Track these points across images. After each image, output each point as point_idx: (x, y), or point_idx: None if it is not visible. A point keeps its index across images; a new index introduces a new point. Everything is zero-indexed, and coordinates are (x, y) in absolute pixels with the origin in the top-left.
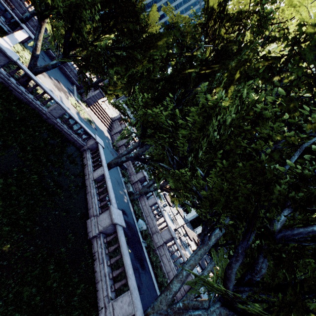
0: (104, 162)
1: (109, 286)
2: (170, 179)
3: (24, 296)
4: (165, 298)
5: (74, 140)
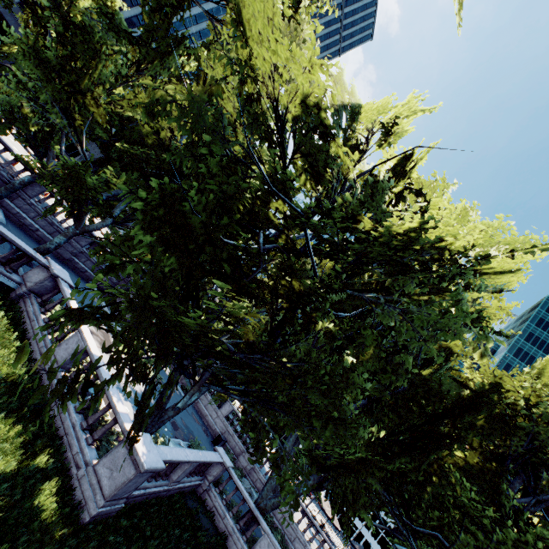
0: (259, 514)
1: None
2: (362, 511)
3: None
4: None
5: (192, 486)
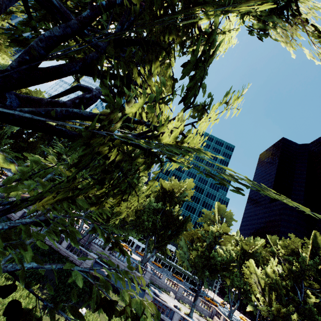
0: None
1: (57, 243)
2: None
3: (37, 248)
4: None
5: None
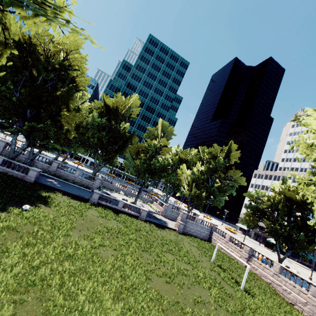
0: None
1: None
2: None
3: None
4: (12, 151)
5: None
